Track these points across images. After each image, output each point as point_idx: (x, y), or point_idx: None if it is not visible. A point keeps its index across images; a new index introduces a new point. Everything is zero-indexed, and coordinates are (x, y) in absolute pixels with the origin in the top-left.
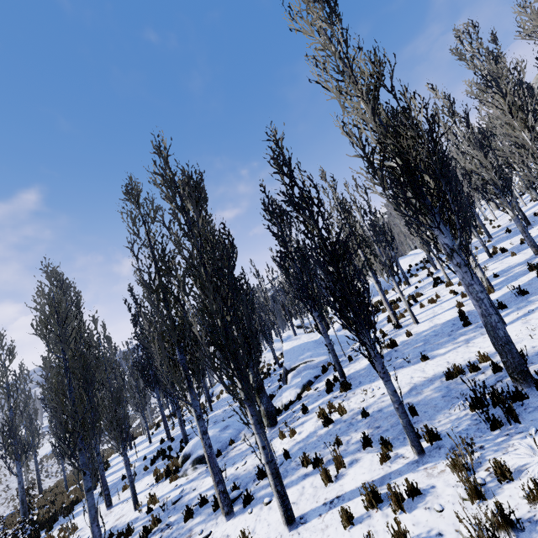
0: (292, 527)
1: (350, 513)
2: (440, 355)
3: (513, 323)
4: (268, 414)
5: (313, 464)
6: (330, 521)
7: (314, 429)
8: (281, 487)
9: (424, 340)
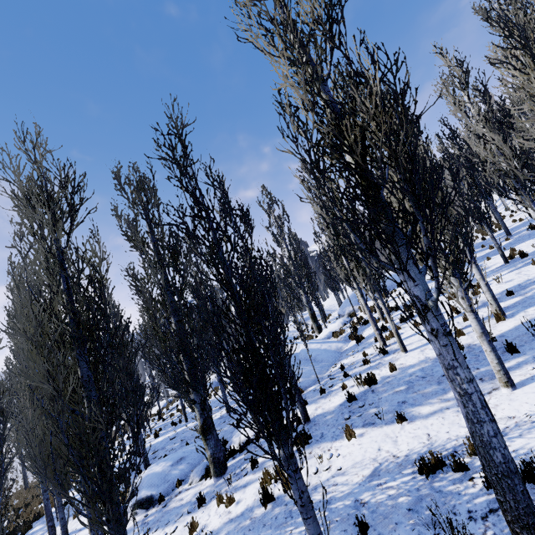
0: None
1: None
2: (421, 416)
3: (525, 385)
4: (215, 461)
5: None
6: None
7: (253, 503)
8: None
9: (408, 381)
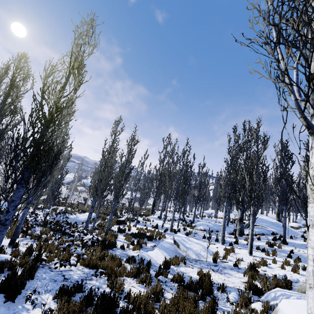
0: (251, 255)
1: (276, 261)
2: None
3: None
4: (240, 231)
5: (261, 250)
6: (266, 260)
7: (263, 245)
8: (252, 243)
9: None
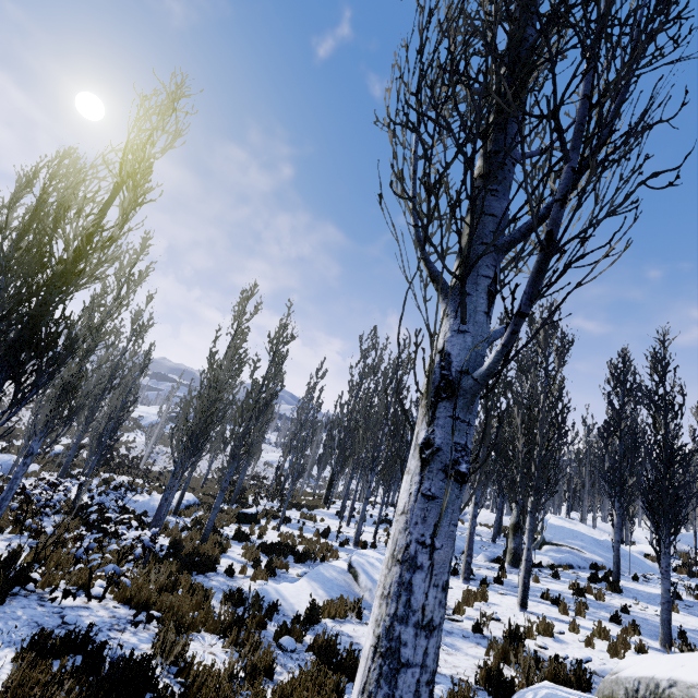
0: (523, 610)
1: (578, 627)
2: None
3: None
4: (514, 554)
5: (553, 600)
6: (557, 624)
7: (561, 590)
8: (527, 582)
9: None
